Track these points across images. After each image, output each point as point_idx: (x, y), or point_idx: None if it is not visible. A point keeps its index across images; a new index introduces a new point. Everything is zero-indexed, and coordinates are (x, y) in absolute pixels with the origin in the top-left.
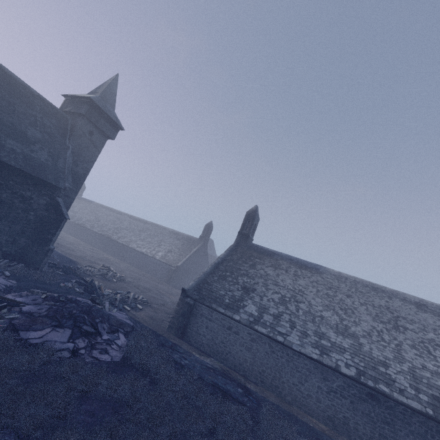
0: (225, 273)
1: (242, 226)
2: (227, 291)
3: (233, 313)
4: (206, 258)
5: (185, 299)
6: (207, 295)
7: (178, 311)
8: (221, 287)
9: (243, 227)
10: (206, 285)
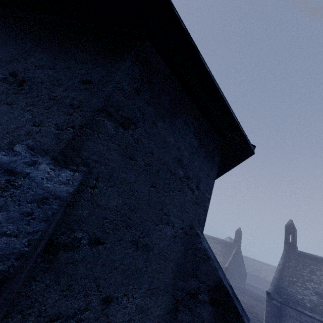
0: (291, 279)
1: (285, 237)
2: (303, 296)
3: (320, 317)
4: (241, 258)
5: (272, 301)
6: (288, 299)
7: (269, 311)
8: (295, 291)
9: (287, 238)
10: (282, 289)
